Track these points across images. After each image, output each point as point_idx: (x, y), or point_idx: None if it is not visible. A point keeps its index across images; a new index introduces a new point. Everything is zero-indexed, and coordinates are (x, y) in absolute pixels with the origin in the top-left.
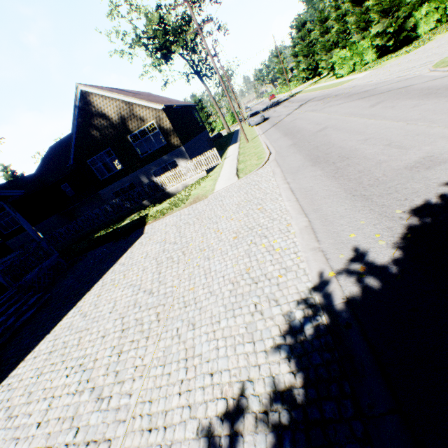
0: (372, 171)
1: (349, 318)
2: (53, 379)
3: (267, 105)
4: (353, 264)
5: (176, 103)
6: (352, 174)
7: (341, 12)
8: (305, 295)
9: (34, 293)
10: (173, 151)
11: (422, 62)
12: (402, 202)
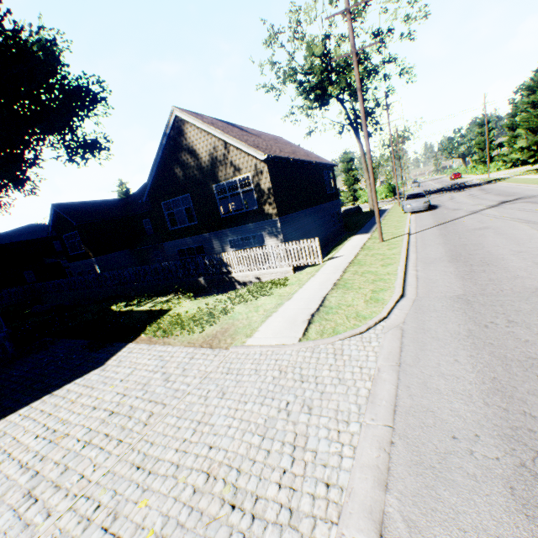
0: None
1: None
2: None
3: (445, 185)
4: None
5: (300, 156)
6: None
7: None
8: None
9: None
10: (264, 221)
11: None
12: None
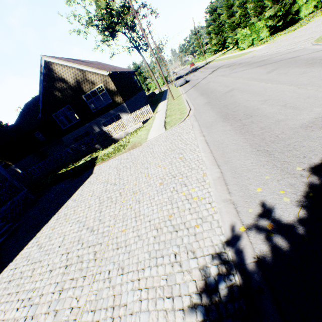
0: (272, 129)
1: (261, 281)
2: (6, 311)
3: (189, 70)
4: (261, 220)
5: (119, 70)
6: (256, 130)
7: (243, 0)
8: (219, 249)
9: (7, 222)
10: (118, 107)
11: (305, 38)
12: (301, 160)
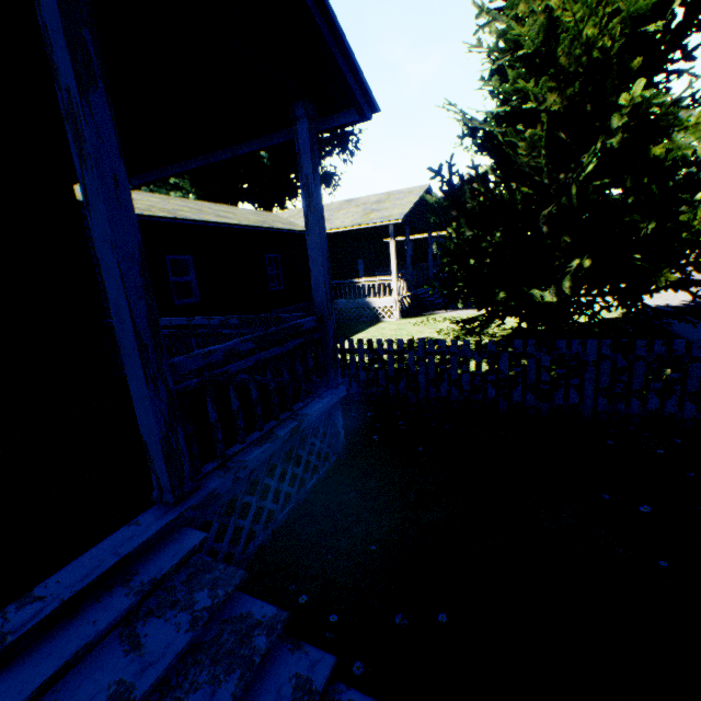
0: None
1: None
2: None
3: None
4: None
5: None
6: None
7: None
8: (690, 300)
9: None
10: None
11: None
12: None
